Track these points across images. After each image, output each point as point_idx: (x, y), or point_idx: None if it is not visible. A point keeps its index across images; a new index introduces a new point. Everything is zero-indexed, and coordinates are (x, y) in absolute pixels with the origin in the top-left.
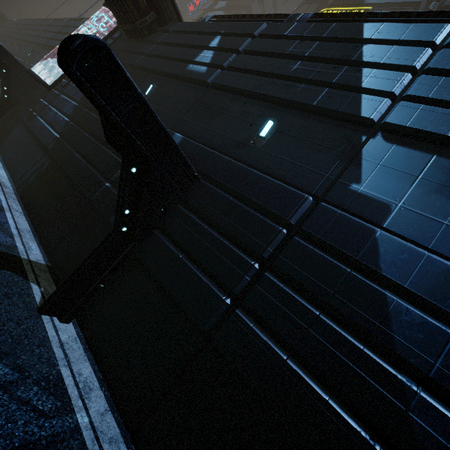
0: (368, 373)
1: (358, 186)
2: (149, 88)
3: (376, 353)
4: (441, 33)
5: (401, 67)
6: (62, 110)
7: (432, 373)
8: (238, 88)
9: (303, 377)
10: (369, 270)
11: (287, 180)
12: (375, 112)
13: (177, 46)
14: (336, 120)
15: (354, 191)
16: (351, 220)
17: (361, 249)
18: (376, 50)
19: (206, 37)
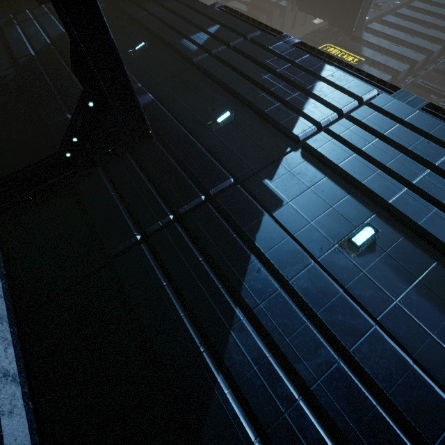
0: (216, 303)
1: (269, 182)
2: (140, 45)
3: (229, 294)
4: (369, 94)
5: (334, 108)
6: (46, 29)
7: (255, 310)
8: (215, 76)
9: (171, 298)
10: (248, 239)
11: (222, 162)
12: (303, 132)
13: (180, 18)
14: (276, 130)
15: (264, 184)
16: (252, 202)
17: (248, 224)
18: (324, 88)
19: (208, 21)
